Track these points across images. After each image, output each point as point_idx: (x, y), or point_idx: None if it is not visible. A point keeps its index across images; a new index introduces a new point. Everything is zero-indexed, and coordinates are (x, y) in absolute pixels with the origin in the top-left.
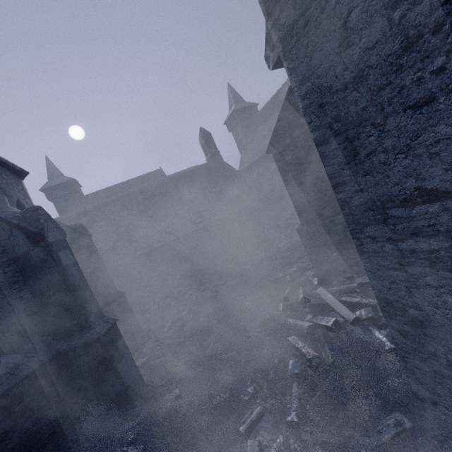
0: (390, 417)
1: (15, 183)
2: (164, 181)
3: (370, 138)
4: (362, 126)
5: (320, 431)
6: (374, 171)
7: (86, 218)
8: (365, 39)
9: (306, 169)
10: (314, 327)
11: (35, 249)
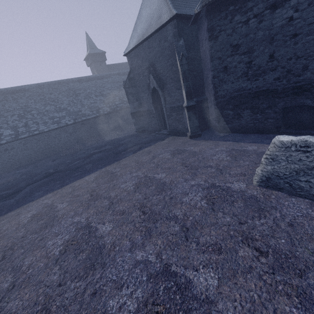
0: None
1: None
2: None
3: None
4: None
5: None
6: None
7: None
8: None
9: None
10: None
11: None
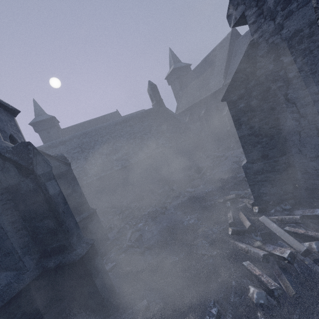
0: None
1: (9, 119)
2: (121, 120)
3: None
4: None
5: None
6: None
7: (63, 146)
8: None
9: (257, 116)
10: (268, 256)
11: (25, 180)
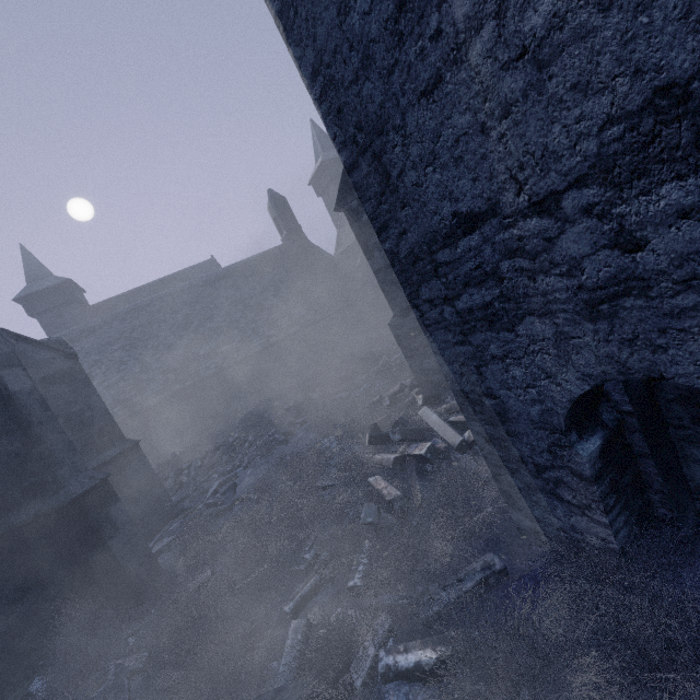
0: (480, 559)
1: None
2: (216, 275)
3: (396, 149)
4: (385, 133)
5: (387, 592)
6: (411, 200)
7: (90, 339)
8: (360, 0)
9: None
10: (404, 459)
11: None
